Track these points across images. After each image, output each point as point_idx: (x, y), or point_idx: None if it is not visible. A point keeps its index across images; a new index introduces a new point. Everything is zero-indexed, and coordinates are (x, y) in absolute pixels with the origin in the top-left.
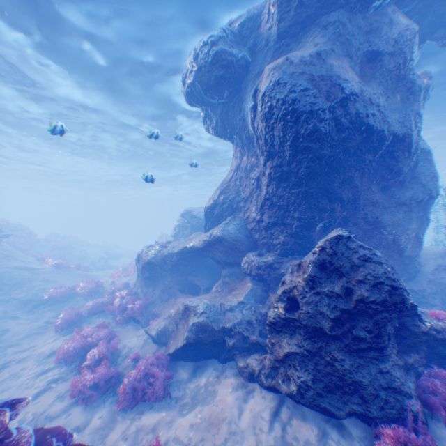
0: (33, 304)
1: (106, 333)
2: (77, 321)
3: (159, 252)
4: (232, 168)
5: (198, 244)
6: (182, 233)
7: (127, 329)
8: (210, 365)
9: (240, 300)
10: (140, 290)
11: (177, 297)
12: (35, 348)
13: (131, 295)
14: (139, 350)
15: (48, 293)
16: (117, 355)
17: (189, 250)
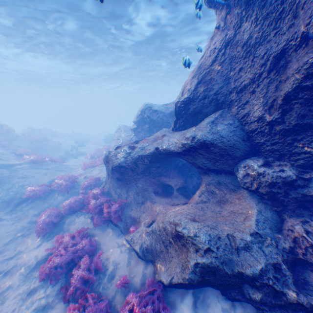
0: (14, 204)
1: (86, 243)
2: (57, 222)
3: (128, 155)
4: (217, 46)
5: (175, 149)
6: (142, 128)
7: (107, 235)
8: (214, 300)
9: (253, 230)
10: (112, 191)
11: (153, 202)
12: (19, 256)
13: (104, 196)
14: (125, 268)
15: (27, 192)
16: (102, 274)
17: (162, 153)
